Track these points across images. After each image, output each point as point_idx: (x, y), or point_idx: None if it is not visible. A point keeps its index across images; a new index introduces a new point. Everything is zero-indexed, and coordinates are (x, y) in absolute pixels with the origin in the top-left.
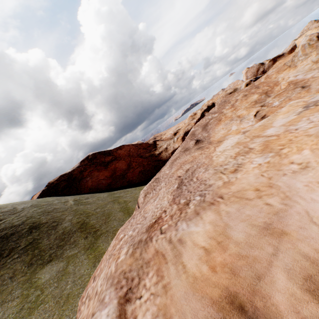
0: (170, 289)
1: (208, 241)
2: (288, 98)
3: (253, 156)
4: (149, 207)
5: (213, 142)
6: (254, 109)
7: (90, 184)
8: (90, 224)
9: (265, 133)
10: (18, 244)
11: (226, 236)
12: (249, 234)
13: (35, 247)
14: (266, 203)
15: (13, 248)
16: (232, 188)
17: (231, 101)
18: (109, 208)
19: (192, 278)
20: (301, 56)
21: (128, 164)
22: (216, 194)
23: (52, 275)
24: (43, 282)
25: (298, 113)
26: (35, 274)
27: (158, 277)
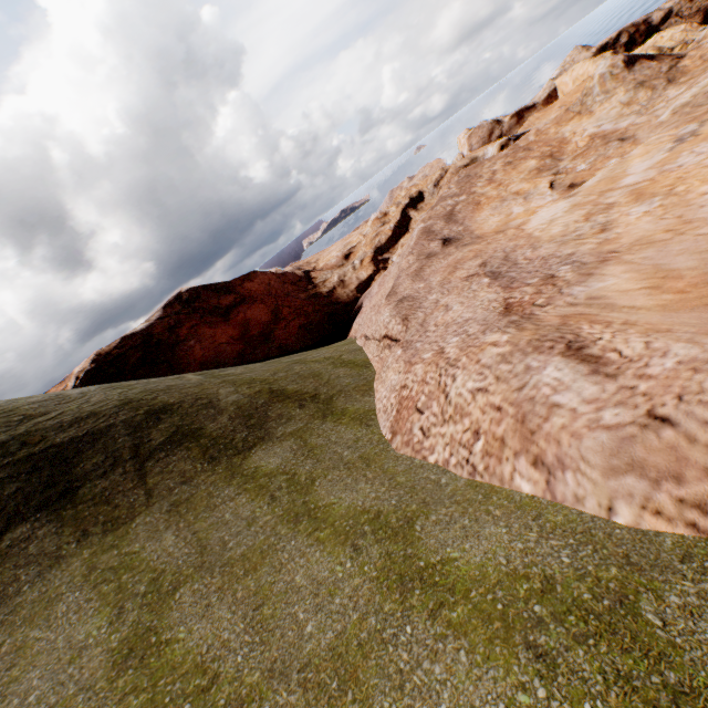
0: (637, 322)
1: (643, 283)
2: (603, 157)
3: (625, 209)
4: (449, 317)
5: (485, 236)
6: (543, 180)
7: (200, 354)
8: (290, 390)
9: (621, 184)
10: (146, 440)
11: (666, 271)
12: (702, 258)
13: (195, 436)
14: (698, 235)
15: (139, 447)
16: (622, 242)
17: (482, 175)
18: (304, 369)
19: (658, 307)
20: (599, 94)
21: (274, 311)
22: (600, 253)
23: (284, 457)
24: (275, 467)
25: (670, 150)
26: (239, 466)
27: (601, 324)
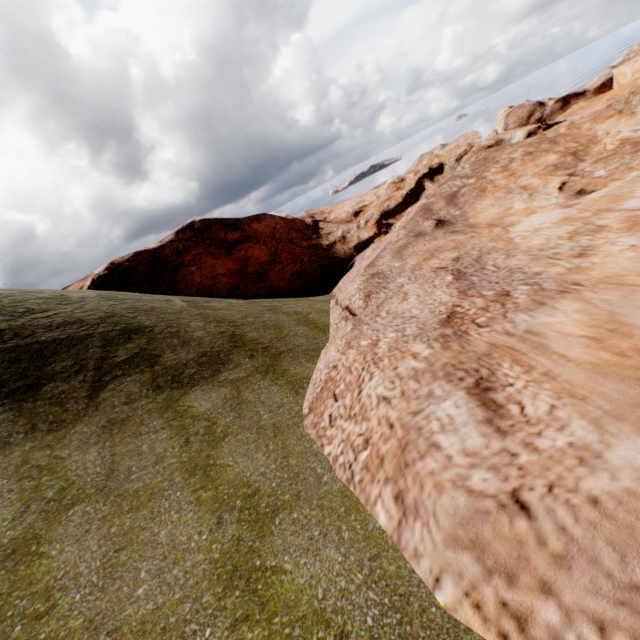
0: (558, 376)
1: (588, 330)
2: (626, 166)
3: (613, 236)
4: (402, 307)
5: (477, 226)
6: (555, 179)
7: (198, 280)
8: (249, 338)
9: (622, 206)
10: (112, 355)
11: (619, 323)
12: None
13: (152, 362)
14: None
15: (104, 360)
16: (592, 274)
17: (499, 161)
18: (271, 319)
19: (588, 365)
20: None
21: (273, 254)
22: (564, 281)
23: (215, 403)
24: (203, 411)
25: None
26: (176, 400)
27: (523, 367)
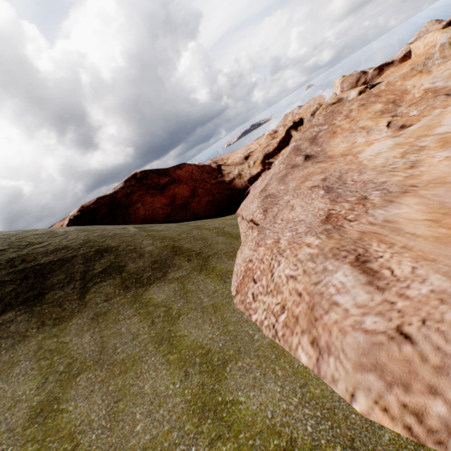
0: (413, 248)
1: (428, 215)
2: (431, 107)
3: (432, 152)
4: (291, 215)
5: (334, 157)
6: (383, 120)
7: (142, 213)
8: (185, 248)
9: (435, 132)
10: (92, 268)
11: (448, 208)
12: None
13: (120, 270)
14: None
15: (86, 272)
16: (422, 178)
17: (342, 112)
18: (198, 234)
19: (432, 238)
20: (438, 58)
21: (192, 190)
22: (404, 185)
23: (168, 294)
24: (160, 301)
25: None
26: (140, 295)
27: (386, 244)
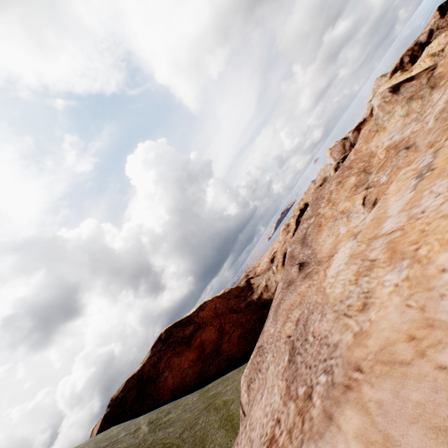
0: None
1: None
2: (396, 167)
3: (381, 273)
4: (256, 414)
5: (322, 261)
6: (358, 196)
7: (171, 382)
8: None
9: (382, 229)
10: None
11: None
12: None
13: None
14: (439, 366)
15: None
16: (369, 345)
17: (324, 196)
18: (202, 425)
19: None
20: (384, 115)
21: (219, 329)
22: (349, 364)
23: None
24: None
25: (414, 188)
26: None
27: None
